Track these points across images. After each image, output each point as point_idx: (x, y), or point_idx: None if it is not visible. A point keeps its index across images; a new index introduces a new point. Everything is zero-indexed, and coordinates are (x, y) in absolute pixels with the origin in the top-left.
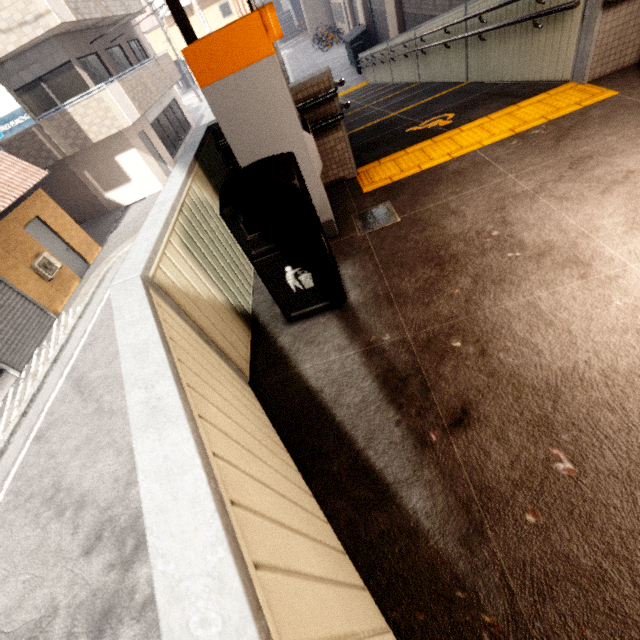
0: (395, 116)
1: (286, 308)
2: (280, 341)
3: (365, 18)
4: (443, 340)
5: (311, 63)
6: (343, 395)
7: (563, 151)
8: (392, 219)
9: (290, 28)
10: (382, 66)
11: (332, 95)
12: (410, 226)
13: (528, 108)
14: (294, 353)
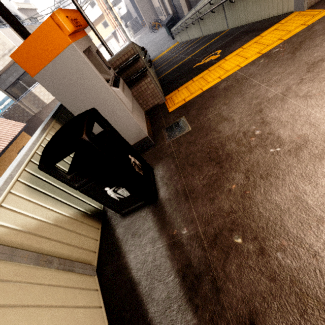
0: (189, 58)
1: (117, 209)
2: (117, 232)
3: (171, 10)
4: (227, 235)
5: (149, 40)
6: (154, 289)
7: (299, 59)
8: (186, 129)
9: (138, 25)
10: (183, 32)
11: (136, 58)
12: (197, 133)
13: (268, 35)
14: (124, 243)
